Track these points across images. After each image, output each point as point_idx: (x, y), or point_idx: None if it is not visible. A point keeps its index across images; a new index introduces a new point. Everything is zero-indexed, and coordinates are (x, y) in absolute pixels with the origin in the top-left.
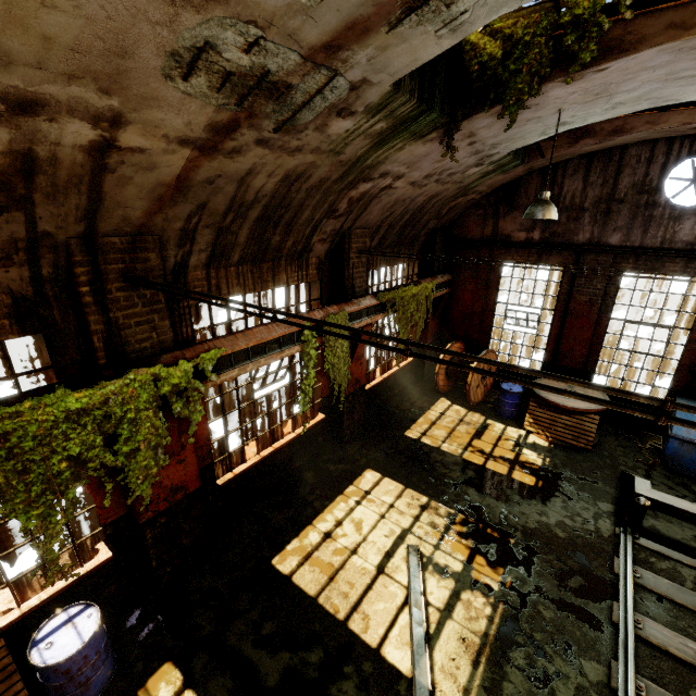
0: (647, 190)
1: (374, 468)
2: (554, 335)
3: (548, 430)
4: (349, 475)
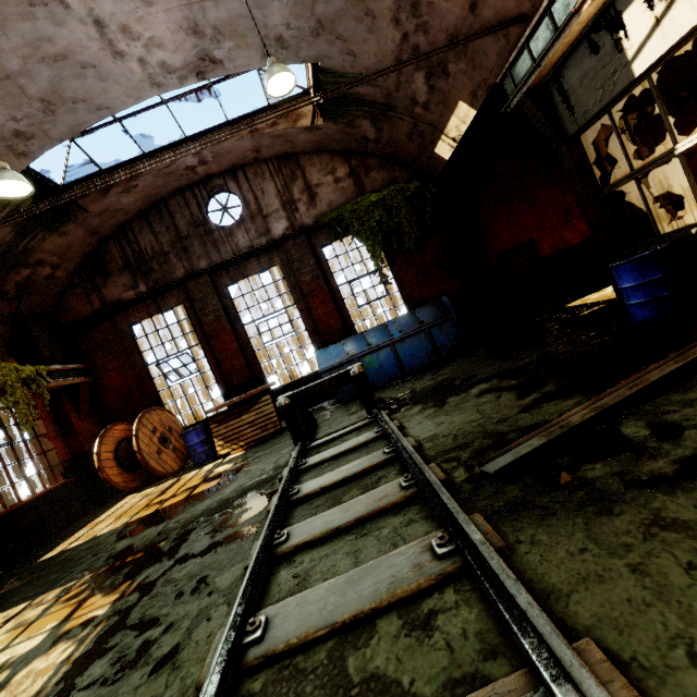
0: (200, 224)
1: None
2: (214, 365)
3: (240, 439)
4: None
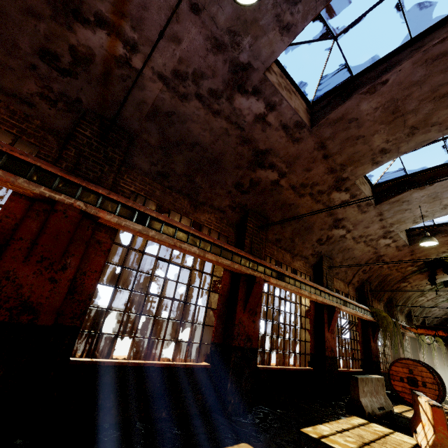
0: None
1: None
2: None
3: None
4: None
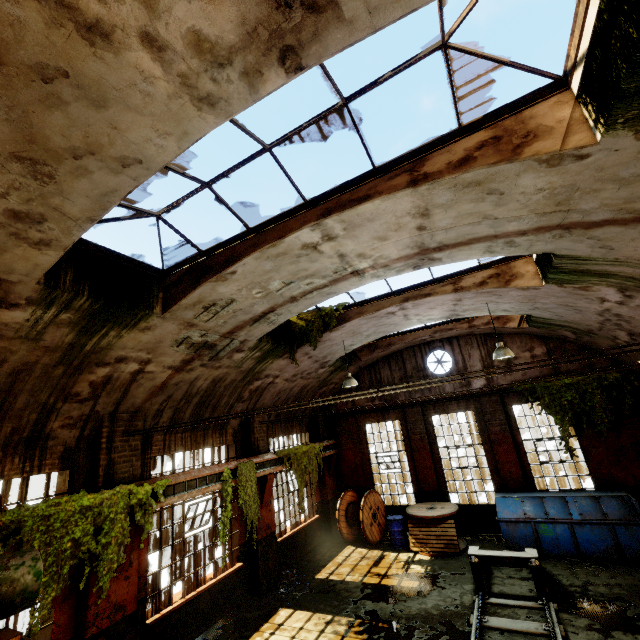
0: (421, 369)
1: (287, 606)
2: (412, 469)
3: (427, 545)
4: (265, 616)
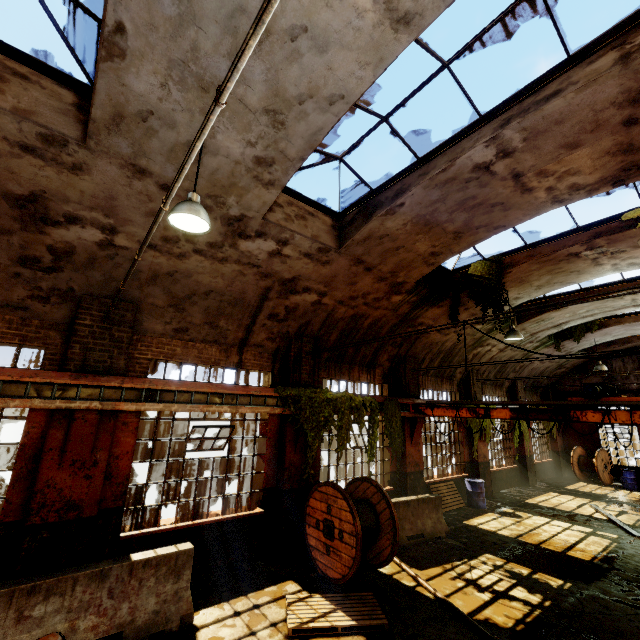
0: None
1: (554, 492)
2: None
3: None
4: (541, 492)
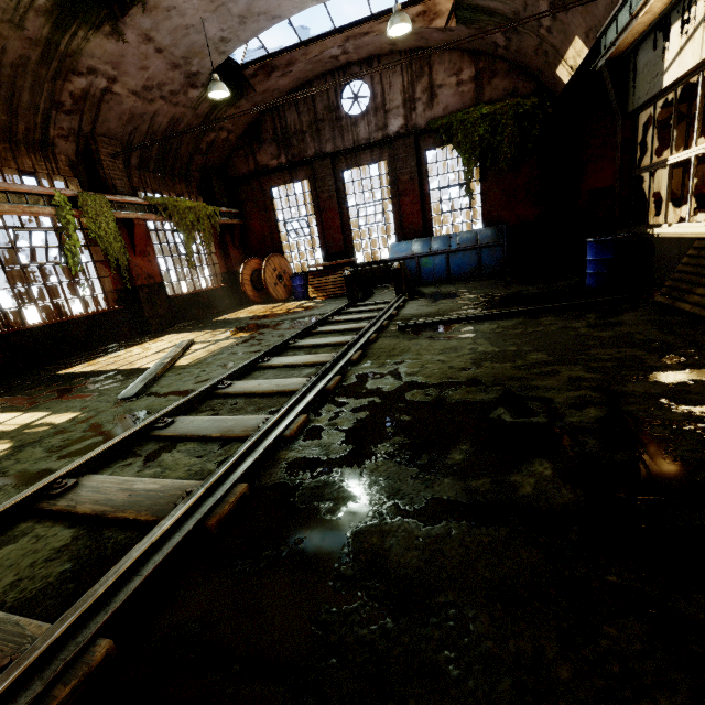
0: (333, 110)
1: (175, 333)
2: (321, 233)
3: (324, 291)
4: (150, 339)
